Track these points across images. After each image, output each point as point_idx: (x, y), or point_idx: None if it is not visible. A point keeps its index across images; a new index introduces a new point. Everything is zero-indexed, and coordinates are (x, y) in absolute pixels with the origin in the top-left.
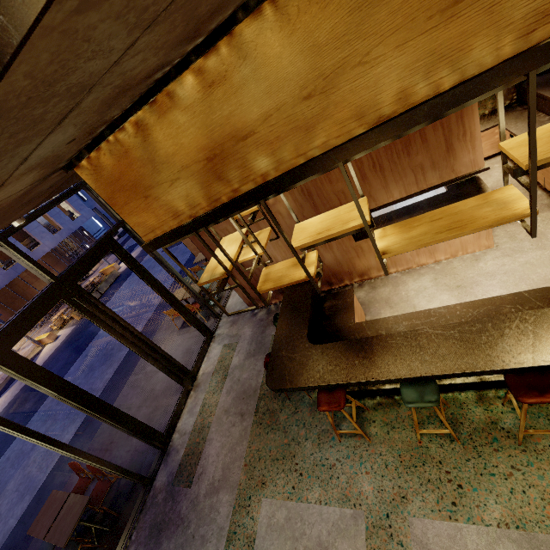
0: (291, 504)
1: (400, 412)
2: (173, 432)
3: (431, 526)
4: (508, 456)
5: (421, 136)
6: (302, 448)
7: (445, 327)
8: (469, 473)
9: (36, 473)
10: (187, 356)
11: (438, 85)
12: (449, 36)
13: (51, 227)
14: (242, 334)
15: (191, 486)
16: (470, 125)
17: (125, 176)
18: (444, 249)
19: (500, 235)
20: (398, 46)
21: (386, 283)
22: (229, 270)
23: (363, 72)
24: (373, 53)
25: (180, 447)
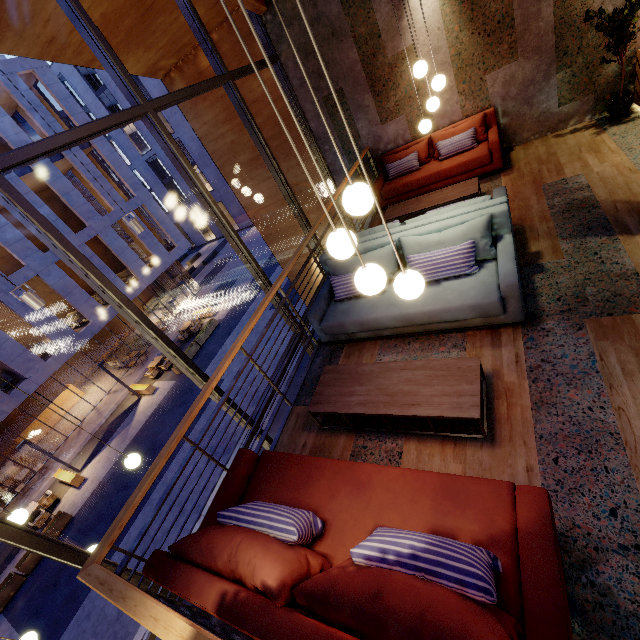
0: None
1: None
2: None
3: None
4: None
5: None
6: None
7: None
8: None
9: None
10: None
11: None
12: None
13: (125, 235)
14: None
15: None
16: None
17: None
18: None
19: None
20: None
21: None
22: None
23: None
24: None
25: None
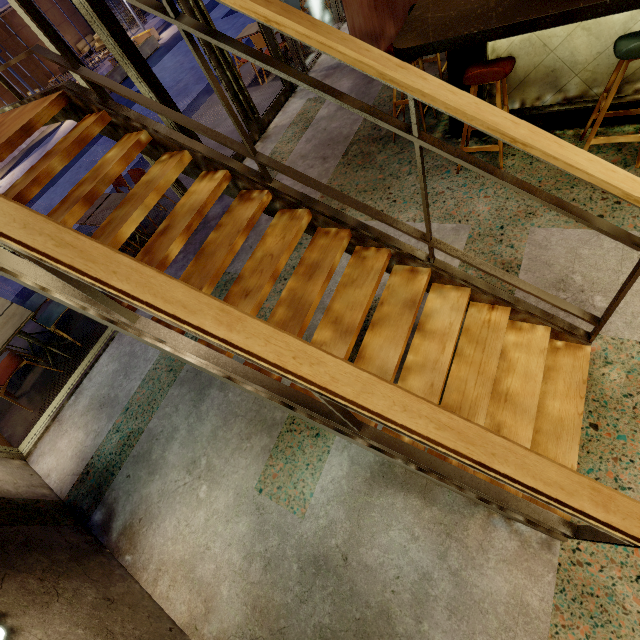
0: (376, 223)
1: None
2: None
3: (559, 233)
4: None
5: None
6: (401, 181)
7: None
8: None
9: None
10: None
11: None
12: None
13: None
14: (337, 87)
15: None
16: None
17: None
18: None
19: None
20: None
21: None
22: None
23: None
24: None
25: None
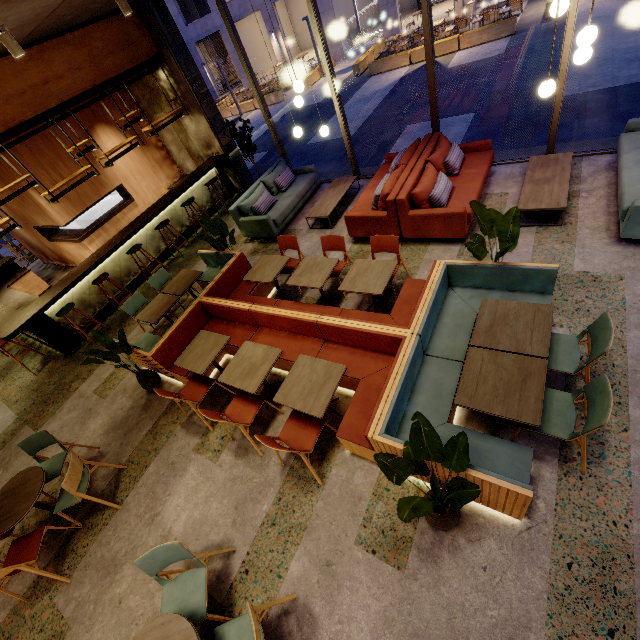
0: None
1: None
2: None
3: None
4: None
5: (24, 197)
6: None
7: None
8: None
9: None
10: None
11: None
12: None
13: None
14: None
15: None
16: (38, 201)
17: None
18: None
19: None
20: None
21: None
22: None
23: None
24: None
25: None
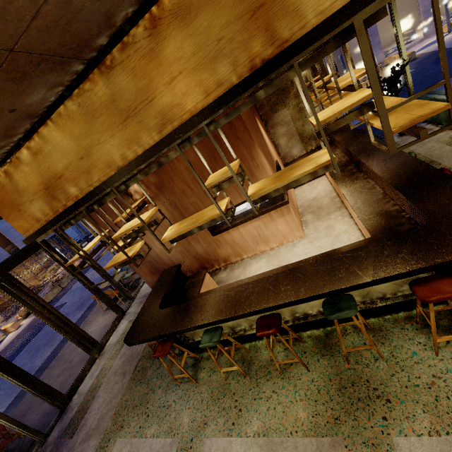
0: (135, 441)
1: (222, 359)
2: (74, 394)
3: (215, 443)
4: (273, 384)
5: None
6: (154, 395)
7: (230, 289)
8: (248, 399)
9: None
10: (103, 331)
11: (136, 152)
12: (129, 133)
13: None
14: None
15: (72, 437)
16: (259, 161)
17: (5, 199)
18: (274, 239)
19: (310, 228)
20: (111, 137)
21: (240, 265)
22: (81, 254)
23: (102, 147)
24: (102, 139)
25: (76, 405)
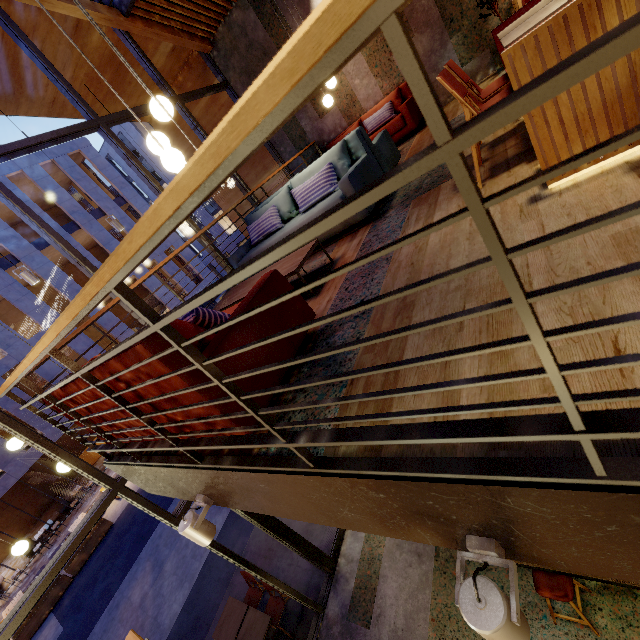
0: None
1: (638, 606)
2: (337, 555)
3: None
4: None
5: None
6: None
7: None
8: None
9: (191, 560)
10: None
11: None
12: None
13: (168, 282)
14: None
15: (369, 627)
16: None
17: None
18: None
19: None
20: None
21: None
22: None
23: None
24: None
25: (349, 576)
